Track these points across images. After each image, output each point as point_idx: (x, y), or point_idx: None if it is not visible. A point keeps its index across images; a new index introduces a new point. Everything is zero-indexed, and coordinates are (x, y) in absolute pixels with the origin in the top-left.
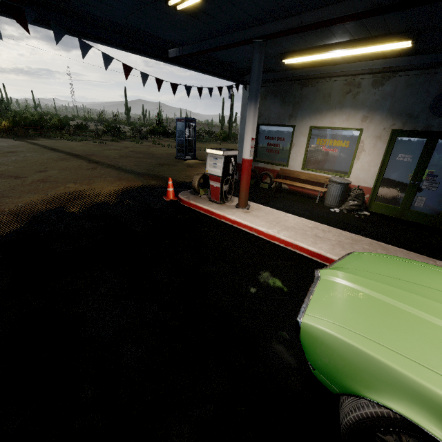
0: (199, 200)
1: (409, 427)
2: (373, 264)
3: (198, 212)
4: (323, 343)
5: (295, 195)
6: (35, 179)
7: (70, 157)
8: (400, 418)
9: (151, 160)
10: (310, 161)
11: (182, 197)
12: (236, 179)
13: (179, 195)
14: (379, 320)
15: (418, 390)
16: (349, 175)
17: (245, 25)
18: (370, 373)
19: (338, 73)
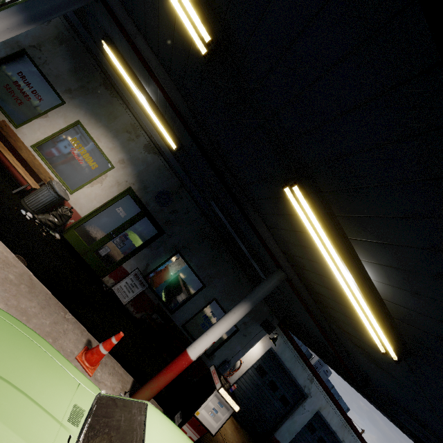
0: None
1: None
2: None
3: None
4: None
5: None
6: None
7: None
8: None
9: None
10: (49, 148)
11: None
12: None
13: None
14: None
15: None
16: (73, 192)
17: None
18: None
19: (134, 112)
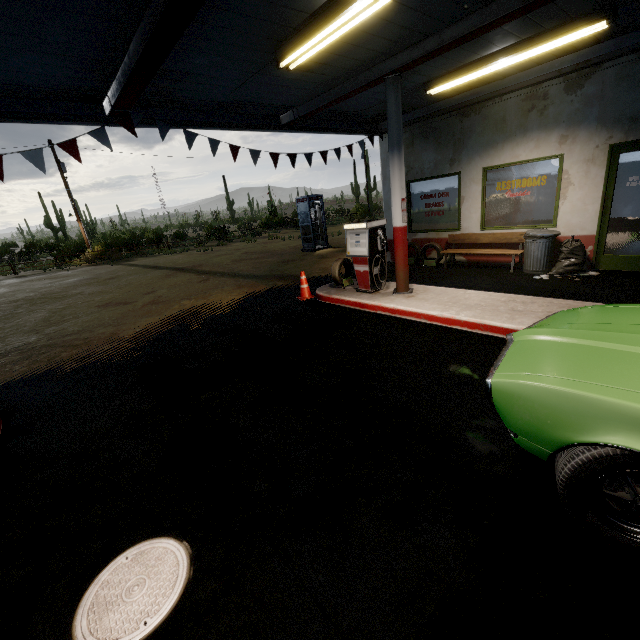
0: (344, 293)
1: (633, 461)
2: (587, 316)
3: (345, 307)
4: (520, 397)
5: (477, 268)
6: (145, 302)
7: (176, 273)
8: (620, 454)
9: (272, 259)
10: (491, 216)
11: (321, 293)
12: (389, 262)
13: (316, 291)
14: (589, 363)
15: (634, 415)
16: (554, 224)
17: (371, 64)
18: (578, 414)
19: (511, 88)
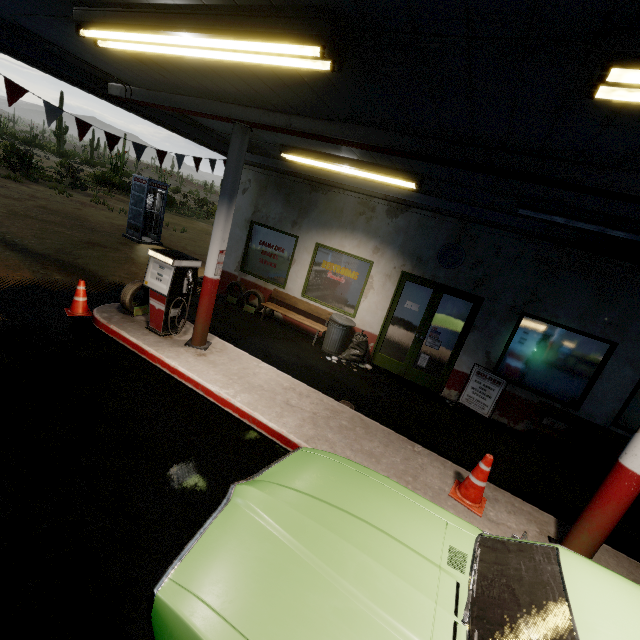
0: (129, 325)
1: None
2: (311, 473)
3: (120, 345)
4: (172, 636)
5: (289, 330)
6: None
7: None
8: None
9: (74, 232)
10: (313, 287)
11: (98, 316)
12: None
13: (94, 310)
14: (263, 584)
15: None
16: (354, 315)
17: (222, 99)
18: None
19: (352, 188)
